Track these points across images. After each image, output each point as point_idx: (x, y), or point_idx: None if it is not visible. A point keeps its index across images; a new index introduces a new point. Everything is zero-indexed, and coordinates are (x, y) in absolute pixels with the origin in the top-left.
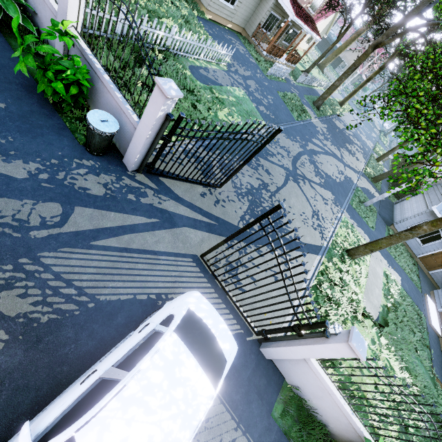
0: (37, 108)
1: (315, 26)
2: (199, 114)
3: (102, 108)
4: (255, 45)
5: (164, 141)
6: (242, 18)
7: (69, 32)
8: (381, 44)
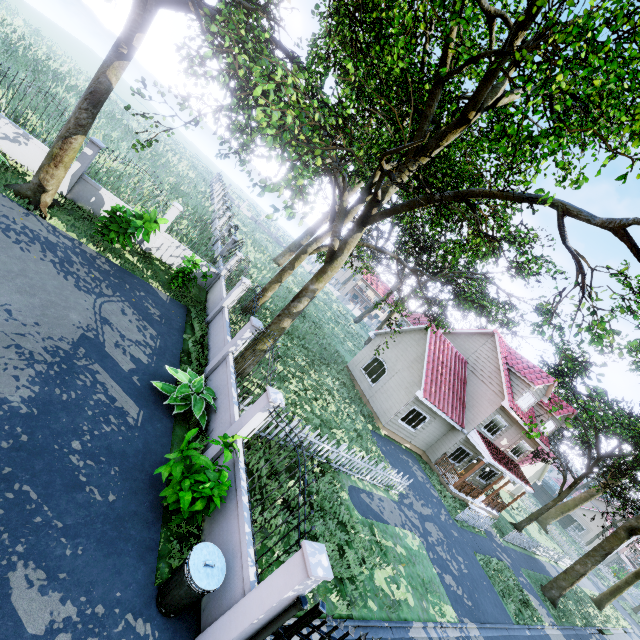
0: (145, 508)
1: (522, 473)
2: (346, 569)
3: (218, 533)
4: (439, 474)
5: (276, 637)
6: (424, 442)
7: (234, 445)
8: (639, 530)
